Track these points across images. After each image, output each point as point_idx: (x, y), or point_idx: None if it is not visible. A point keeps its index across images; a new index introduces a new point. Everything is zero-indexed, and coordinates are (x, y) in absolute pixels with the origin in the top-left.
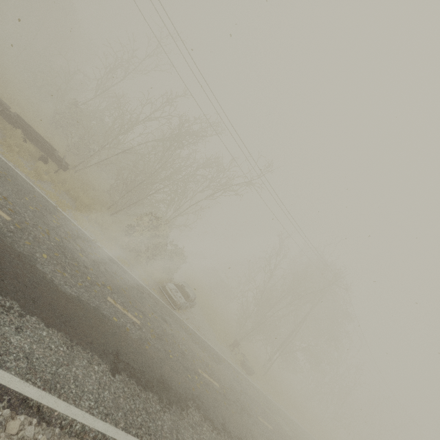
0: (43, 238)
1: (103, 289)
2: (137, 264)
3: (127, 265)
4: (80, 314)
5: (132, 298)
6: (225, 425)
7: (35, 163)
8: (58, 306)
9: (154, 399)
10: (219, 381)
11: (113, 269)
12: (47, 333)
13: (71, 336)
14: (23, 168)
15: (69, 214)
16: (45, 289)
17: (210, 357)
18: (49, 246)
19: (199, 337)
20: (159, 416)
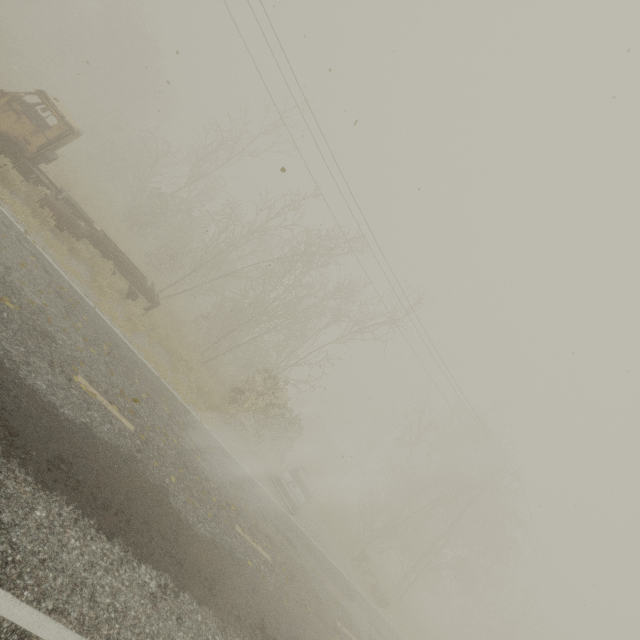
0: (164, 446)
1: (229, 513)
2: (242, 442)
3: (236, 451)
4: (220, 569)
5: (255, 515)
6: None
7: (123, 301)
8: (201, 563)
9: None
10: (359, 634)
11: (228, 467)
12: (201, 615)
13: (220, 612)
14: (117, 319)
15: (169, 380)
16: (185, 540)
17: (341, 593)
18: (172, 458)
19: (323, 556)
20: None
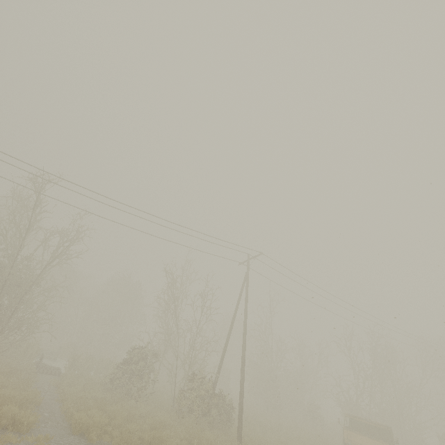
0: None
1: None
2: None
3: None
4: None
5: None
6: None
7: None
8: None
9: None
10: None
11: None
12: None
13: None
14: None
15: None
16: None
17: None
18: None
19: None
20: None
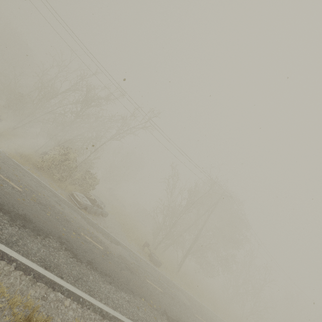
0: None
1: None
2: (53, 181)
3: (36, 174)
4: None
5: (24, 182)
6: (92, 263)
7: None
8: None
9: (4, 217)
10: (106, 248)
11: (15, 167)
12: None
13: None
14: None
15: None
16: None
17: (104, 237)
18: None
19: (100, 227)
20: (3, 225)
